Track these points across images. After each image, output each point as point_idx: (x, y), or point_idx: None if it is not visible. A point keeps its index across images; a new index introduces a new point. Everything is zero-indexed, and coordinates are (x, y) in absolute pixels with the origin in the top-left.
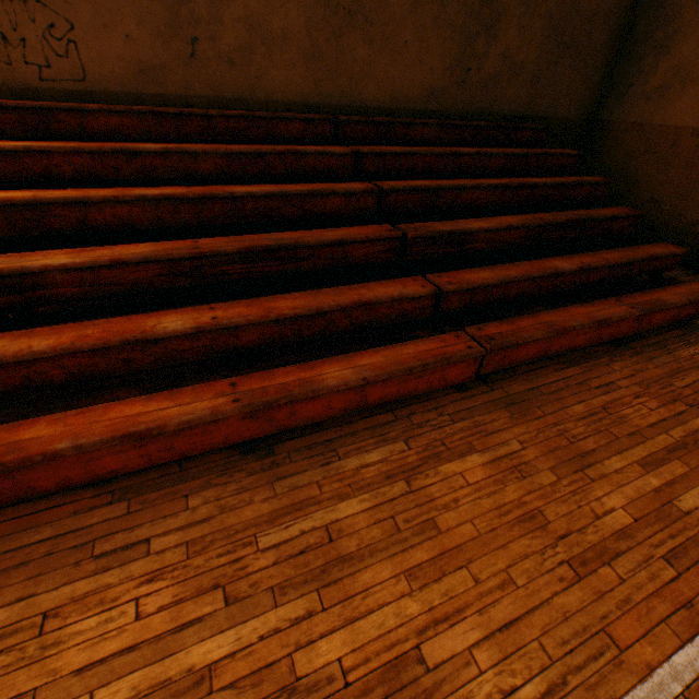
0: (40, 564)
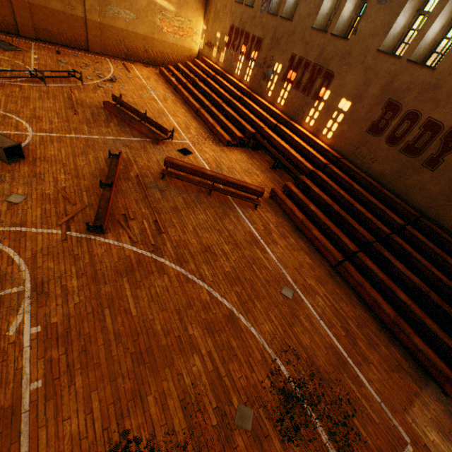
0: (273, 209)
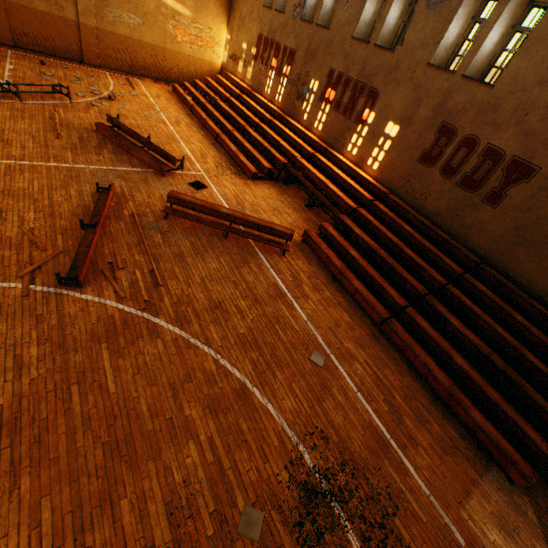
0: (306, 256)
